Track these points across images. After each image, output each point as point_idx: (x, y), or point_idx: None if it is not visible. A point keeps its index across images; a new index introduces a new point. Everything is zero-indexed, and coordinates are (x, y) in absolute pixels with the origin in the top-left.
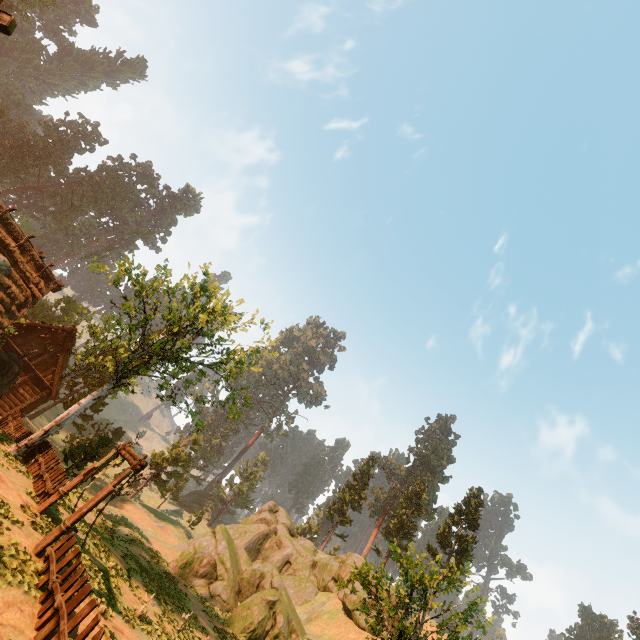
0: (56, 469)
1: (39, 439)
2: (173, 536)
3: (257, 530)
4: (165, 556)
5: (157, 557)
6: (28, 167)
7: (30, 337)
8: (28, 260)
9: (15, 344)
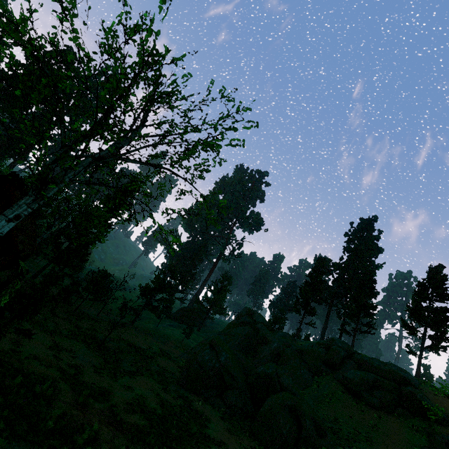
0: None
1: None
2: (174, 347)
3: (243, 332)
4: (172, 372)
5: (165, 378)
6: None
7: None
8: None
9: None
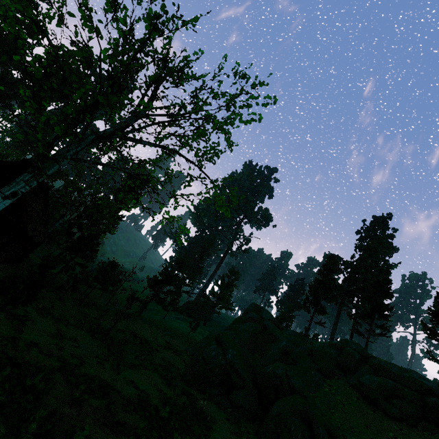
0: None
1: None
2: (180, 340)
3: (250, 328)
4: (177, 366)
5: (170, 373)
6: None
7: None
8: None
9: None
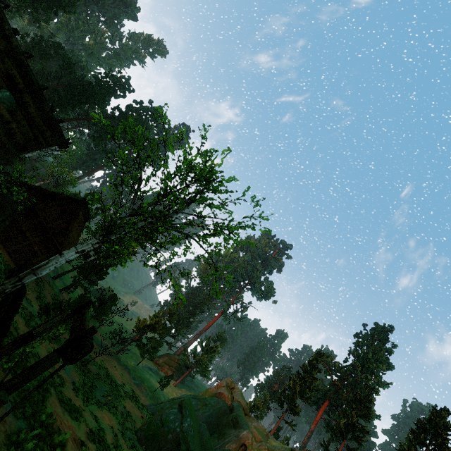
0: (5, 325)
1: (11, 286)
2: (145, 394)
3: (216, 405)
4: (135, 419)
5: (127, 423)
6: (81, 104)
7: (50, 204)
8: (37, 108)
9: (37, 208)
